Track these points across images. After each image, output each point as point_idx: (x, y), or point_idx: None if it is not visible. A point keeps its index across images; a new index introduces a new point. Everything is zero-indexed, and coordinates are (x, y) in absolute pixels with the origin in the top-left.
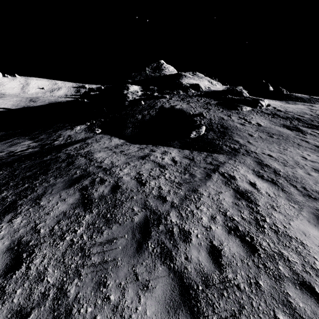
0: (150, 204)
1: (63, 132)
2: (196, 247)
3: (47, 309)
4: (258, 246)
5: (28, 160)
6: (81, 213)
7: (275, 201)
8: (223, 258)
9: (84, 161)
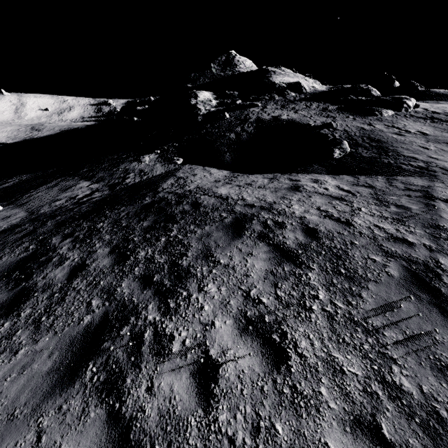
0: (392, 250)
1: (127, 166)
2: None
3: (397, 415)
4: None
5: (120, 205)
6: (297, 271)
7: None
8: None
9: (215, 200)
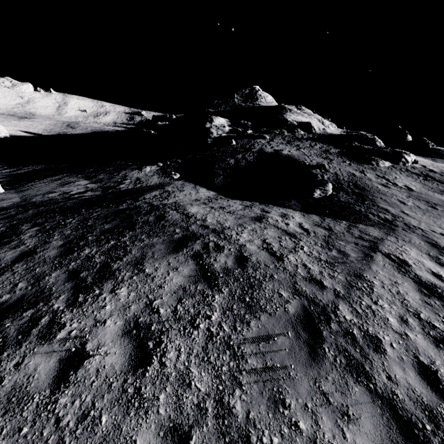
0: (302, 289)
1: (128, 172)
2: (397, 363)
3: (212, 431)
4: None
5: (97, 207)
6: (207, 291)
7: None
8: (443, 384)
9: (179, 216)
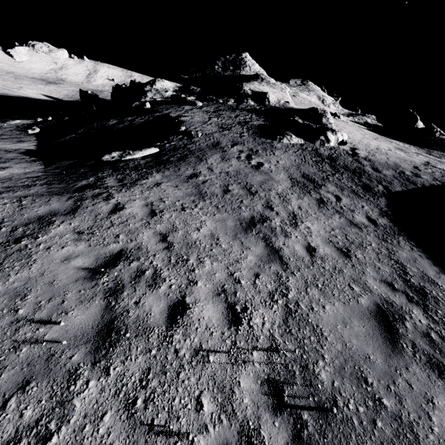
0: None
1: None
2: None
3: None
4: None
5: None
6: None
7: None
8: None
9: None
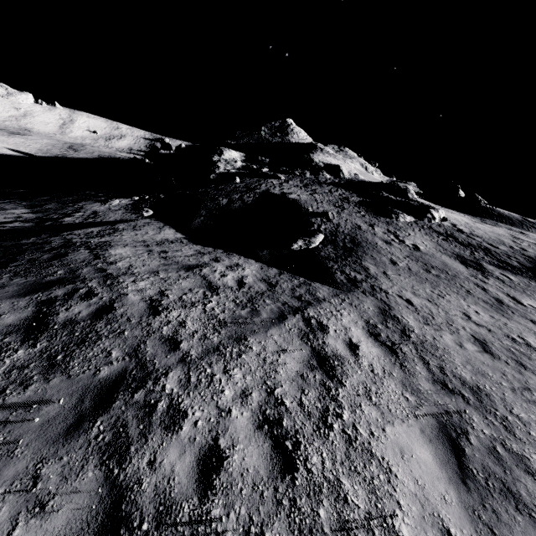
0: (145, 350)
1: (87, 204)
2: (181, 445)
3: None
4: (300, 463)
5: None
6: (13, 344)
7: (378, 382)
8: (221, 474)
9: (85, 256)
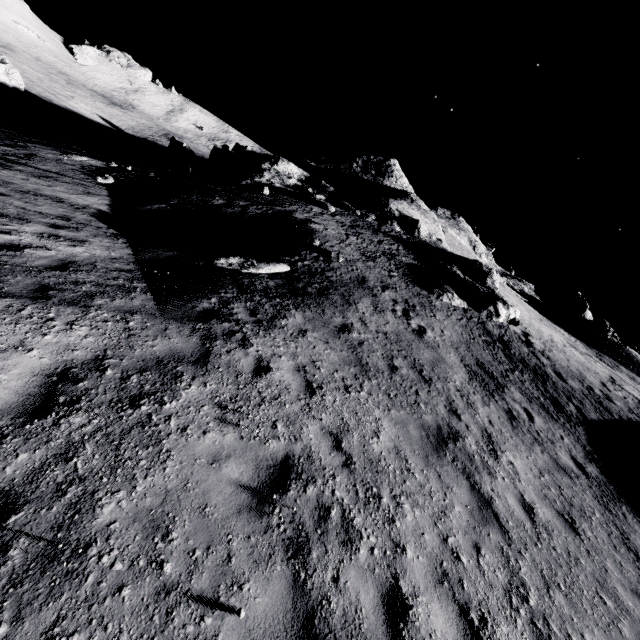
0: None
1: (38, 147)
2: None
3: None
4: None
5: None
6: None
7: None
8: None
9: None
